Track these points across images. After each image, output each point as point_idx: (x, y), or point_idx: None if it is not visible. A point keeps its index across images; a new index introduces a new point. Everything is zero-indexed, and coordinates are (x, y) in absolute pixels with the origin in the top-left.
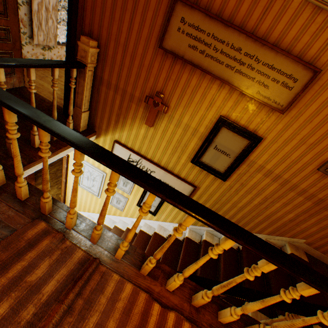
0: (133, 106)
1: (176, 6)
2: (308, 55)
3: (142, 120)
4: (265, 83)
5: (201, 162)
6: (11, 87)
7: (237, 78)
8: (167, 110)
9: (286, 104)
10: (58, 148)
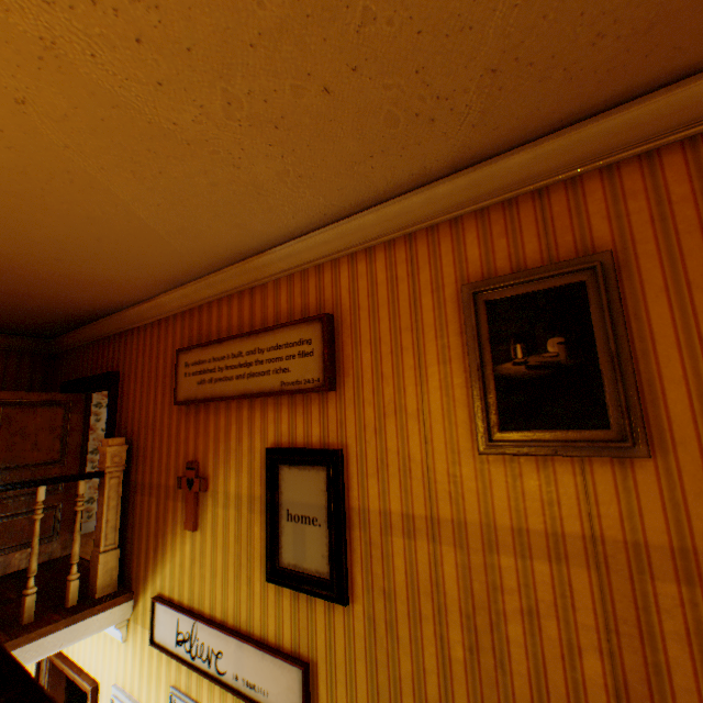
0: (171, 505)
1: (179, 357)
2: (312, 310)
3: (184, 523)
4: (283, 366)
5: (282, 568)
6: (46, 559)
7: (254, 383)
8: (208, 484)
9: (322, 374)
10: (15, 636)
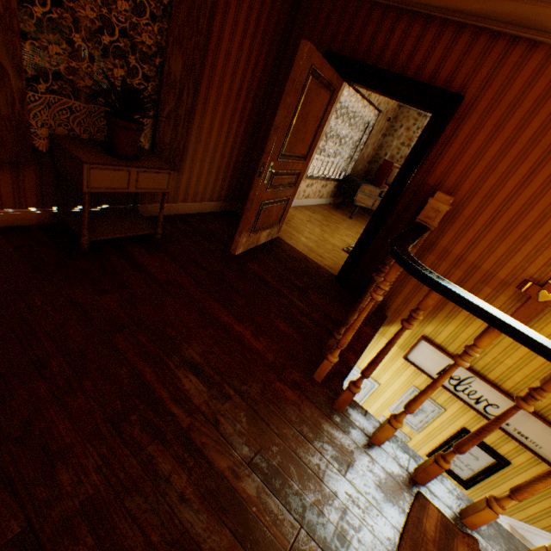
0: (484, 290)
1: None
2: None
3: None
4: None
5: None
6: (269, 239)
7: None
8: None
9: None
10: (363, 345)
